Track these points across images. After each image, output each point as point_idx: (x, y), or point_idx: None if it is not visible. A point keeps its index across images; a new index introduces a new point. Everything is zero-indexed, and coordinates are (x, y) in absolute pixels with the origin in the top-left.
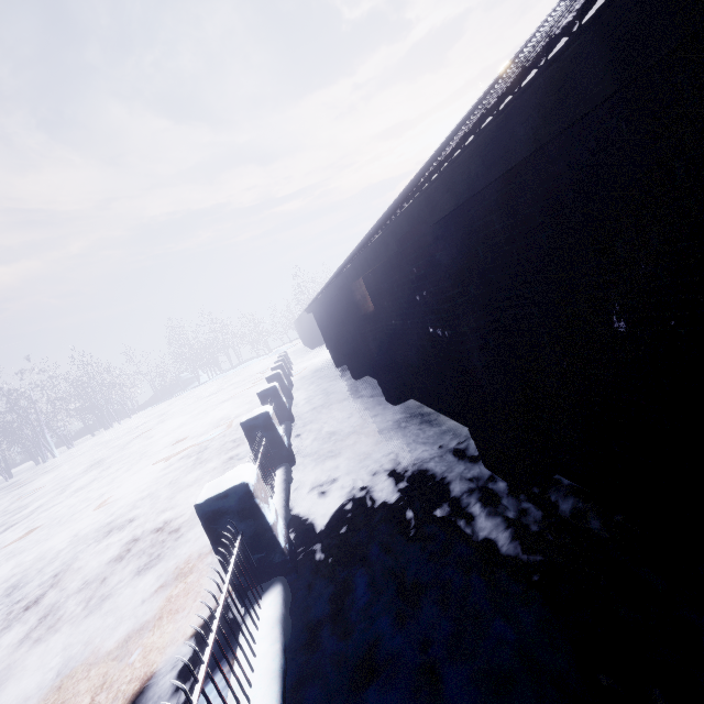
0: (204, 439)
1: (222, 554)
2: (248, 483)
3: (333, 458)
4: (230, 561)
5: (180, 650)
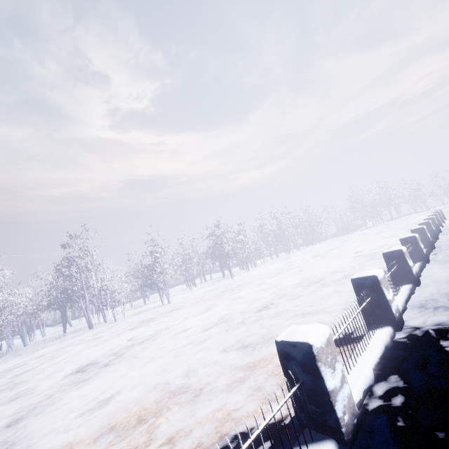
0: (373, 252)
1: (390, 270)
2: (402, 250)
3: None
4: (394, 267)
5: None
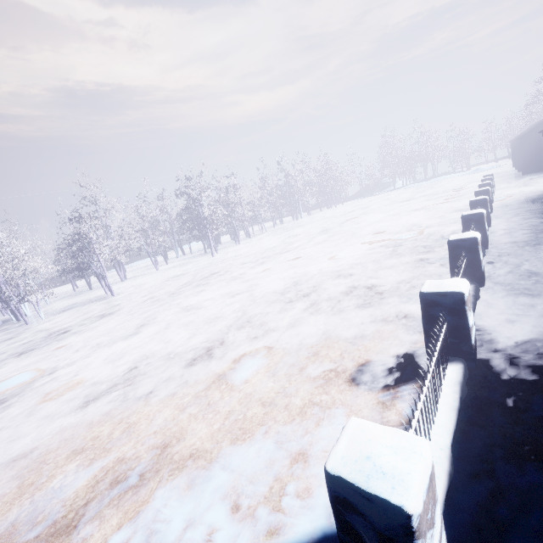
0: (398, 237)
1: (427, 327)
2: (464, 294)
3: (529, 296)
4: (440, 336)
5: (386, 359)
